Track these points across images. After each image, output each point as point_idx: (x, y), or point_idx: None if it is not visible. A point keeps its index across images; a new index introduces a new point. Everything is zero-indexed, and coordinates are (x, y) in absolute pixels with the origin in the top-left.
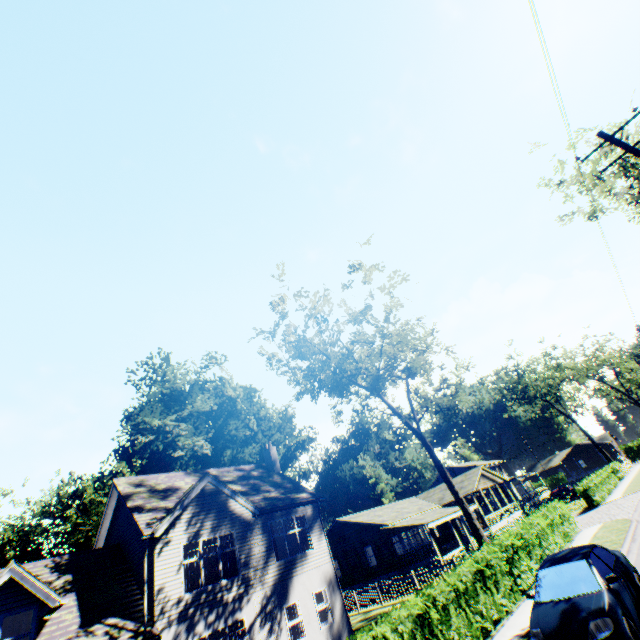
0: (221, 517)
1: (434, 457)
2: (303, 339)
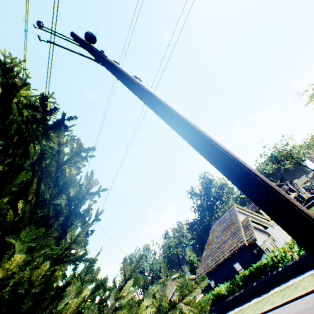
0: (287, 182)
1: (308, 168)
2: (272, 153)
